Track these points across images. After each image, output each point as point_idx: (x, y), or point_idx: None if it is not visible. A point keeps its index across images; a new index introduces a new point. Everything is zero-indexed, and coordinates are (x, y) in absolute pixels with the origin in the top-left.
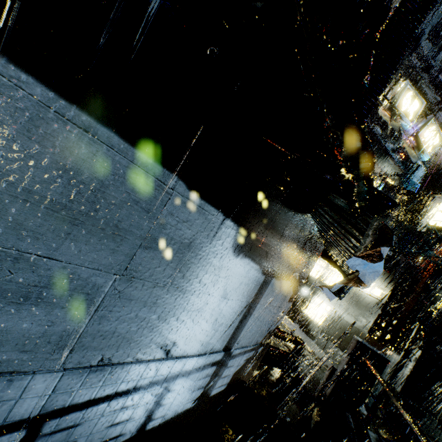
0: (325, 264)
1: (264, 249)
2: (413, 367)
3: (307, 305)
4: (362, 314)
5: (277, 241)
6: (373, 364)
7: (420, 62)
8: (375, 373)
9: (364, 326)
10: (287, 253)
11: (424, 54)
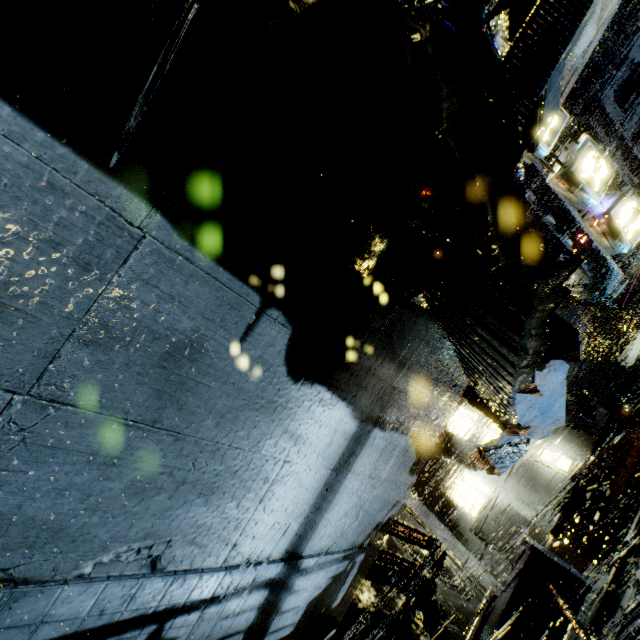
0: (479, 417)
1: (352, 372)
2: (633, 596)
3: (452, 484)
4: (542, 500)
5: (377, 359)
6: (561, 592)
7: (605, 131)
8: (565, 612)
9: (546, 521)
10: (399, 384)
11: (609, 121)
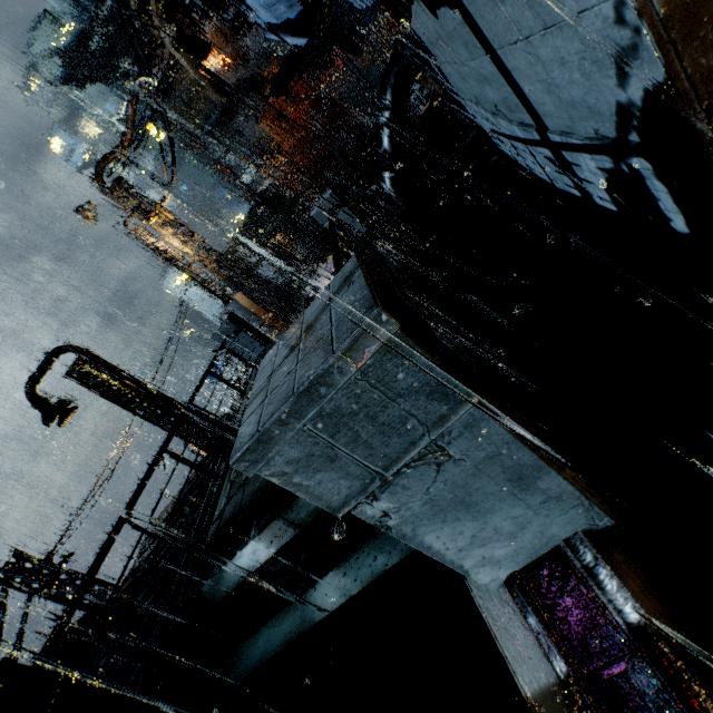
0: None
1: None
2: None
3: None
4: None
5: None
6: None
7: None
8: None
9: None
10: None
11: None
